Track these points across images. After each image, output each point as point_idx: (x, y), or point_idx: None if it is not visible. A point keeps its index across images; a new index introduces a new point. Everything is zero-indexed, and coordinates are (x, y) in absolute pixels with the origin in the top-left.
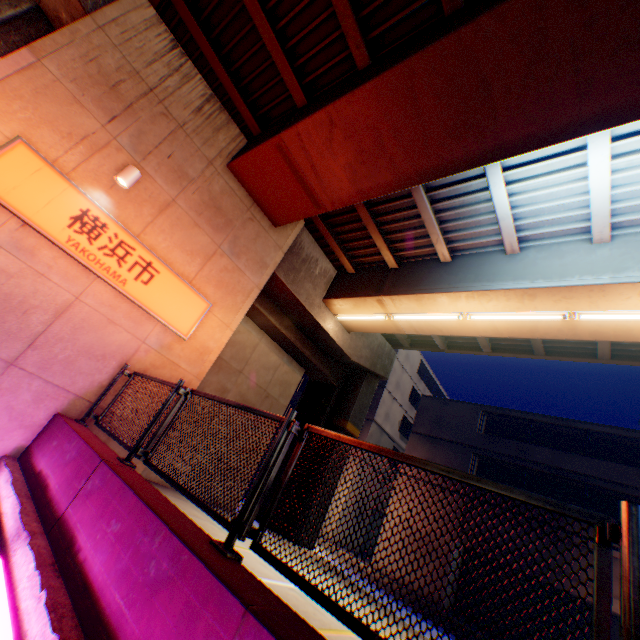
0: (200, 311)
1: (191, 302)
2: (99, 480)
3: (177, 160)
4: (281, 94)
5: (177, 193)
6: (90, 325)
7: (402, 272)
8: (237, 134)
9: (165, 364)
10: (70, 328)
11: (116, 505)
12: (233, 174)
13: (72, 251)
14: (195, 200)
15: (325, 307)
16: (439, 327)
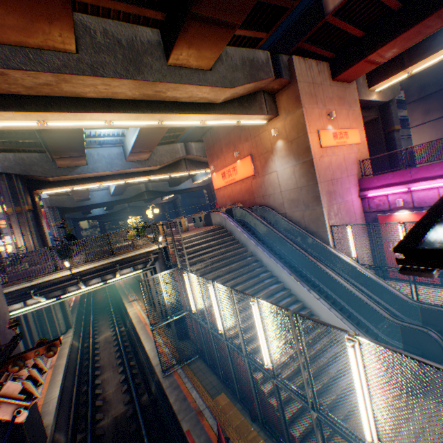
0: (357, 134)
1: (354, 133)
2: (414, 171)
3: (327, 97)
4: (344, 37)
5: (333, 107)
6: (347, 158)
7: (410, 51)
8: (325, 65)
9: (360, 154)
10: (346, 162)
11: (430, 168)
12: (334, 82)
13: (337, 145)
14: (335, 103)
15: (369, 92)
16: (440, 59)
